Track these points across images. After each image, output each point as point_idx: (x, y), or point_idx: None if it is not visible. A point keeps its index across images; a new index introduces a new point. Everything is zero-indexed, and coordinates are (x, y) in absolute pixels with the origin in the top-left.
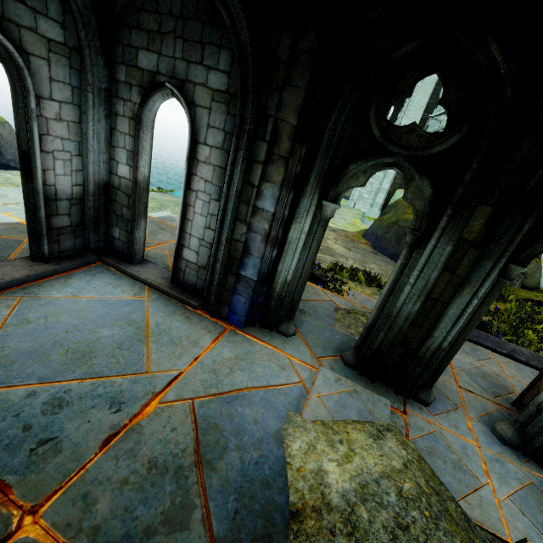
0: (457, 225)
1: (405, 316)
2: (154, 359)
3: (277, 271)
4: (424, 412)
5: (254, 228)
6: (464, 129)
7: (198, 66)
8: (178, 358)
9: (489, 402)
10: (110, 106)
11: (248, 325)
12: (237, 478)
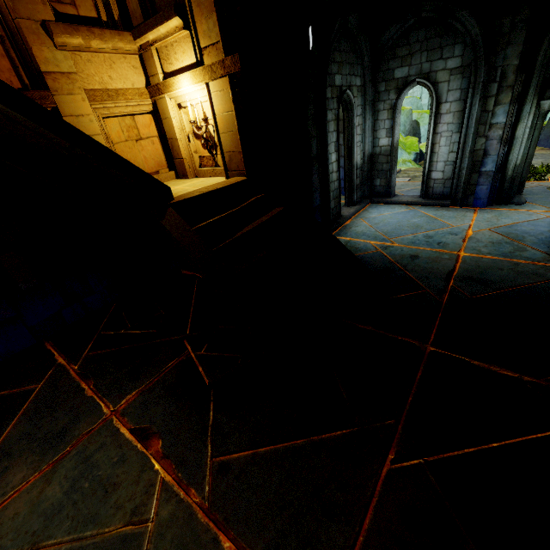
0: None
1: None
2: (450, 223)
3: (508, 160)
4: None
5: (491, 137)
6: None
7: (438, 61)
8: (462, 221)
9: None
10: (374, 108)
11: (488, 205)
12: (539, 242)
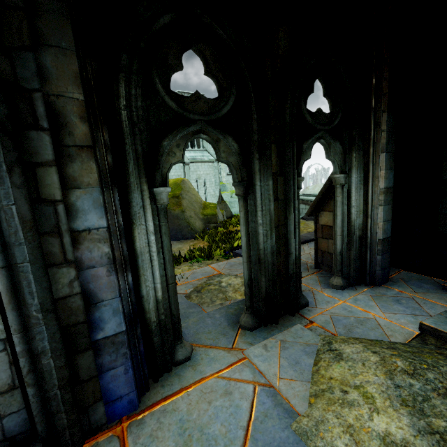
0: (266, 163)
1: (270, 252)
2: None
3: (143, 296)
4: (313, 310)
5: (87, 262)
6: (234, 91)
7: None
8: None
9: (311, 276)
10: None
11: (141, 395)
12: None
